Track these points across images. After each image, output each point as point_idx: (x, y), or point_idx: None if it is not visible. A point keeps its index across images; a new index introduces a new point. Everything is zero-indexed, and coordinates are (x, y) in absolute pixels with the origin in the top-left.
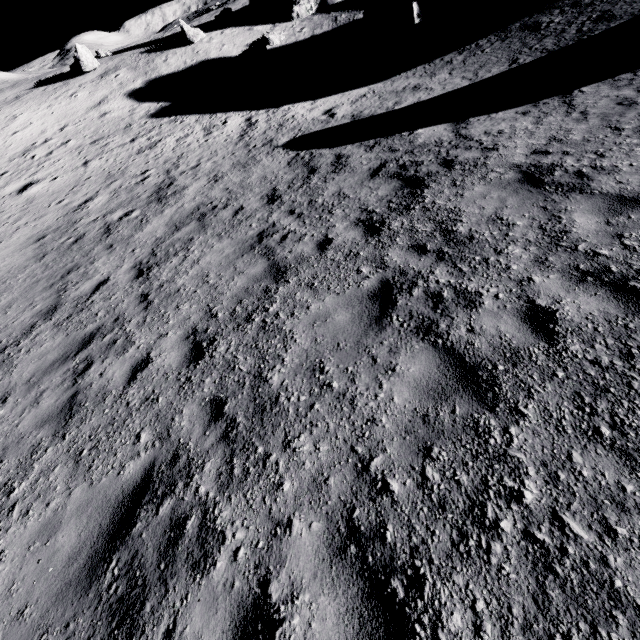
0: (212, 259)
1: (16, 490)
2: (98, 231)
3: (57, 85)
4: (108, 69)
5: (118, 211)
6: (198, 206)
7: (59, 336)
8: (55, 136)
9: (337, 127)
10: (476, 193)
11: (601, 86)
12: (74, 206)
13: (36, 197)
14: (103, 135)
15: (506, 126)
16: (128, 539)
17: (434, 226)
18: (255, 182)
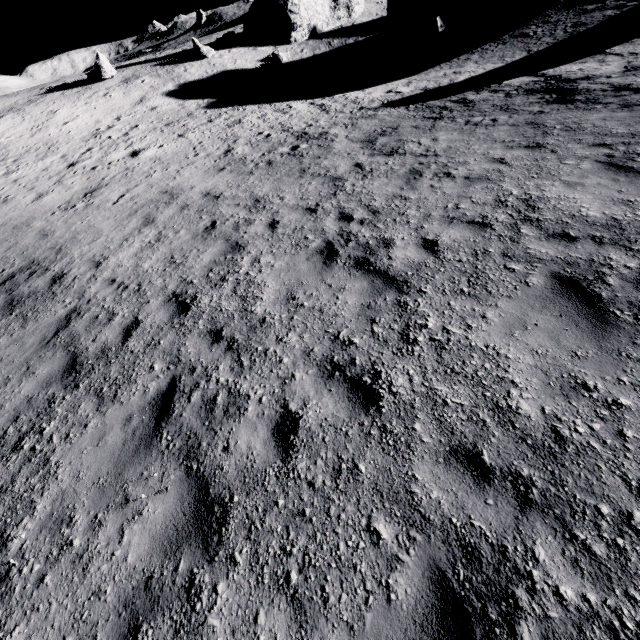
0: (448, 137)
1: (513, 193)
2: (283, 157)
3: (76, 90)
4: (127, 77)
5: (280, 148)
6: (365, 133)
7: (379, 179)
8: (116, 123)
9: (418, 94)
10: (617, 80)
11: (624, 46)
12: (219, 154)
13: (159, 157)
14: (171, 121)
15: (580, 67)
16: (637, 168)
17: (613, 91)
18: (396, 119)
